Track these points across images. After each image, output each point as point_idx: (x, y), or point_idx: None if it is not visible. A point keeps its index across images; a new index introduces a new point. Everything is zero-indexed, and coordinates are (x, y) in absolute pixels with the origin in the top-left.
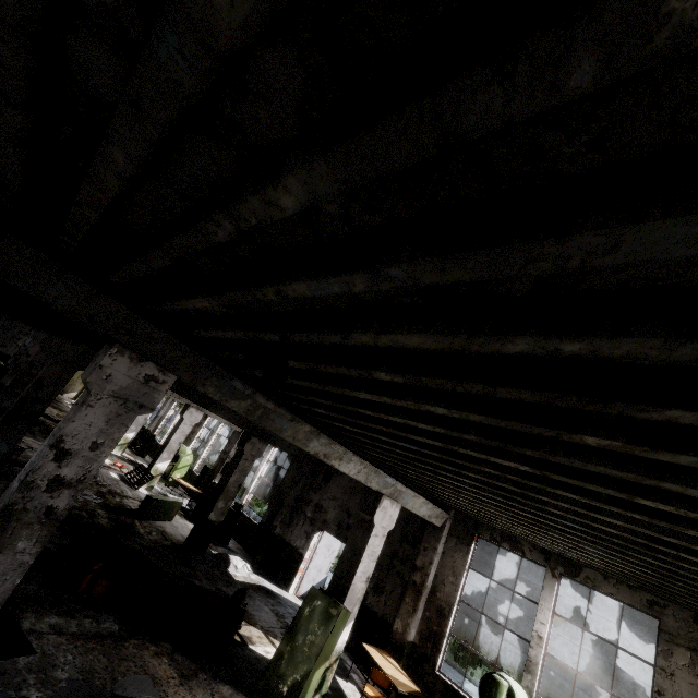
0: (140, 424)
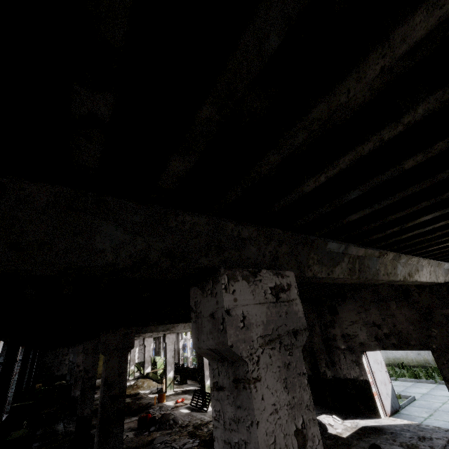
0: (171, 363)
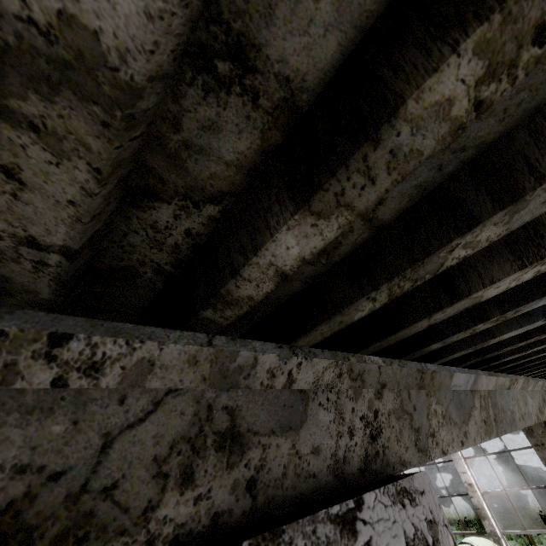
0: None
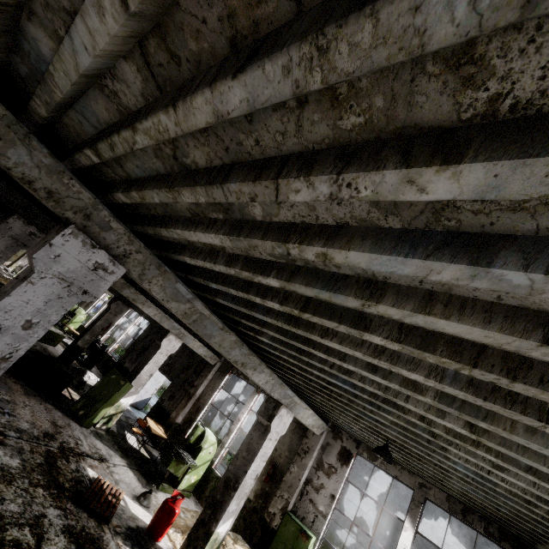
0: None
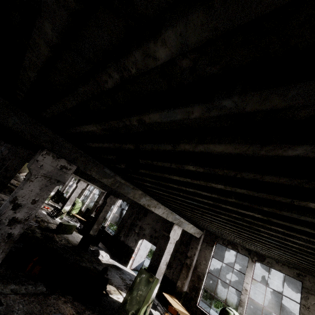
0: (56, 188)
